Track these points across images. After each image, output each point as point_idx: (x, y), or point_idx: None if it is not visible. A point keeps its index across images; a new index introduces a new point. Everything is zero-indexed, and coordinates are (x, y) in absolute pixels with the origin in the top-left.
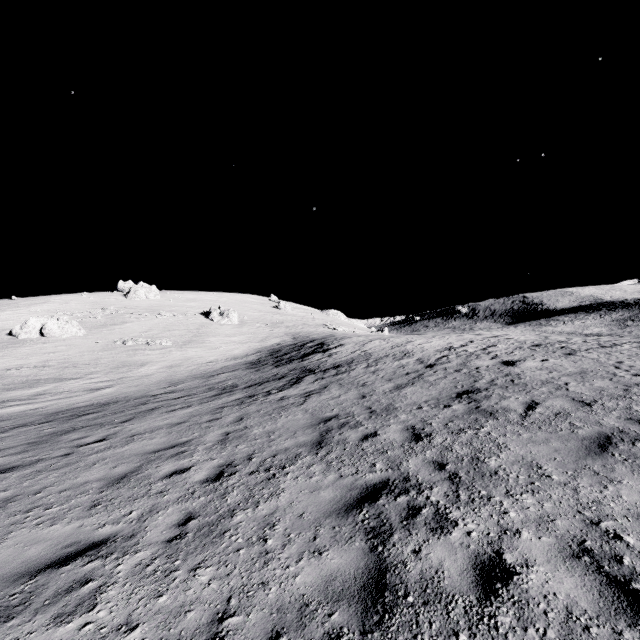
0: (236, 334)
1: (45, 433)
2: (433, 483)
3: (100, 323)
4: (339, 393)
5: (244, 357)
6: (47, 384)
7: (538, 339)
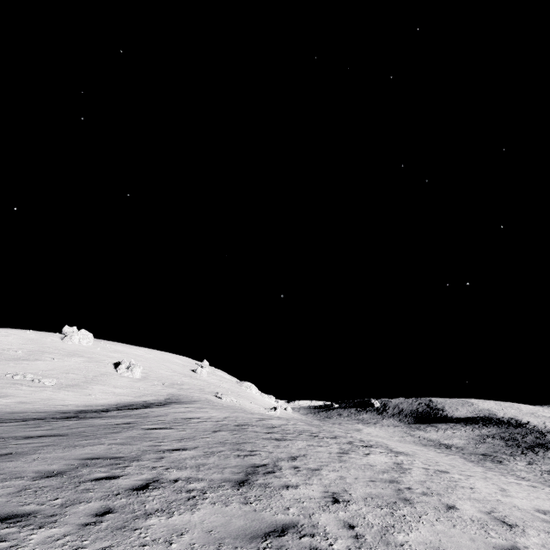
0: (125, 386)
1: None
2: None
3: (16, 356)
4: (2, 428)
5: (96, 406)
6: None
7: (273, 423)
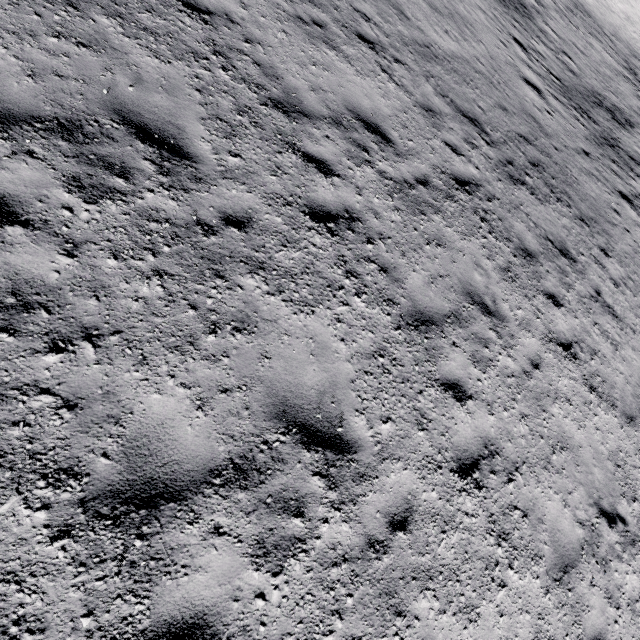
0: None
1: (569, 7)
2: (634, 127)
3: None
4: None
5: None
6: None
7: None
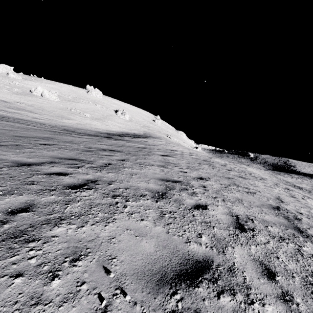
0: (122, 123)
1: None
2: None
3: (68, 99)
4: (84, 139)
5: (112, 131)
6: (25, 111)
7: (220, 162)
